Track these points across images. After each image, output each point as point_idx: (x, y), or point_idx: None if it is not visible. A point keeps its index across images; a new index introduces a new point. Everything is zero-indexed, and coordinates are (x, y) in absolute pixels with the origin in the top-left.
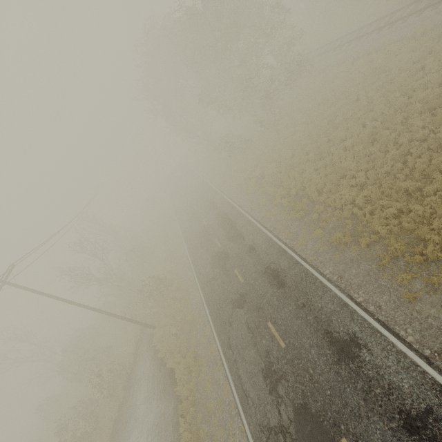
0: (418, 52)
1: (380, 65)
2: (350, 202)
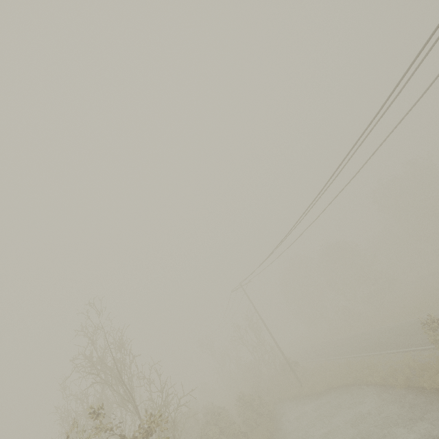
0: None
1: None
2: None
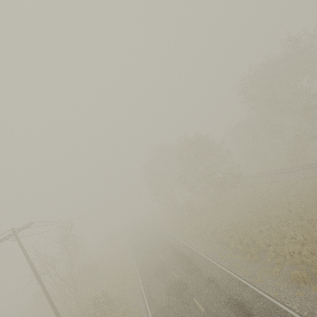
0: (311, 184)
1: (289, 186)
2: (296, 253)
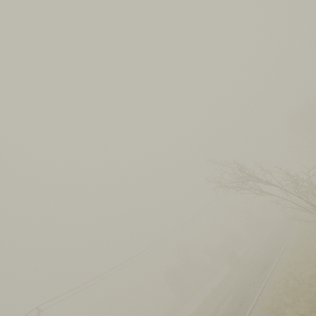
0: None
1: None
2: None
